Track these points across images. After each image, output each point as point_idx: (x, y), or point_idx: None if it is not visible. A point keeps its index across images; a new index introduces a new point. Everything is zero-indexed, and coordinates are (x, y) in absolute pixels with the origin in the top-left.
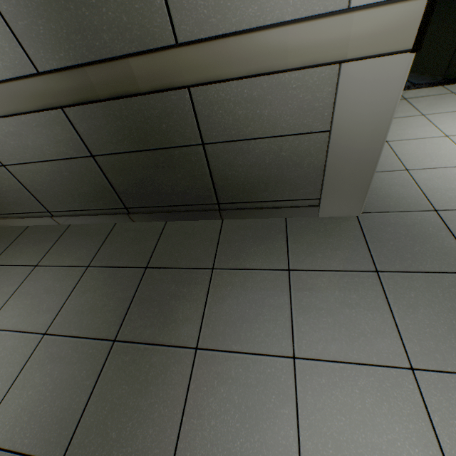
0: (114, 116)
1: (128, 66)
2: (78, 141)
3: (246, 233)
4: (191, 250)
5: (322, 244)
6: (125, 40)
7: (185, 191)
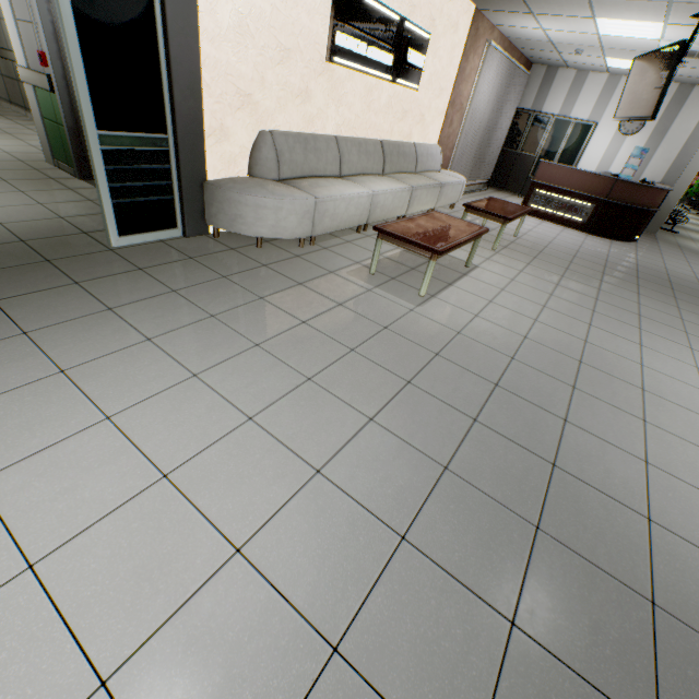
0: (5, 64)
1: (3, 51)
2: (0, 69)
3: (24, 118)
4: (6, 114)
5: (28, 123)
6: (4, 46)
7: (20, 99)
